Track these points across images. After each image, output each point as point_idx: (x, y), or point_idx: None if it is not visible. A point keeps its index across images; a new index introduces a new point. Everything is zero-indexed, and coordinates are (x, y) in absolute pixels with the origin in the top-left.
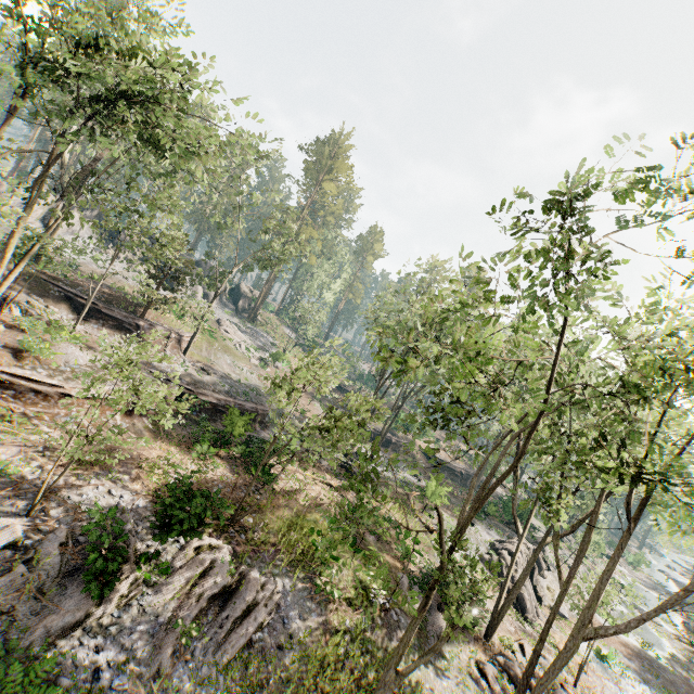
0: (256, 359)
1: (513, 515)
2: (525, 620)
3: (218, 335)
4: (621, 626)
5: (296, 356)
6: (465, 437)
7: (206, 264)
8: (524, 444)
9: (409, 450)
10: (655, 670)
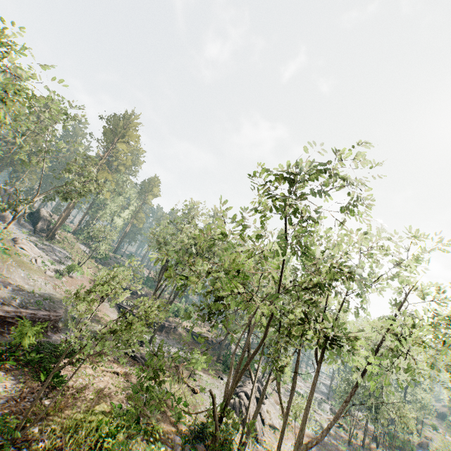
0: (51, 271)
1: (249, 369)
2: (257, 441)
3: (13, 252)
4: (319, 436)
5: (89, 266)
6: (225, 325)
7: (6, 191)
8: (266, 329)
9: (177, 330)
10: (323, 446)
